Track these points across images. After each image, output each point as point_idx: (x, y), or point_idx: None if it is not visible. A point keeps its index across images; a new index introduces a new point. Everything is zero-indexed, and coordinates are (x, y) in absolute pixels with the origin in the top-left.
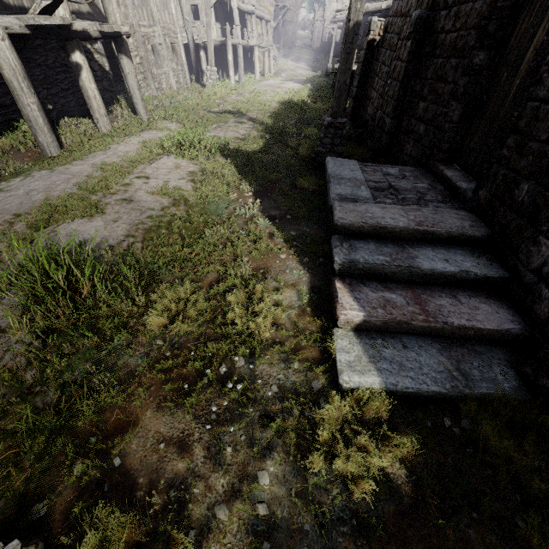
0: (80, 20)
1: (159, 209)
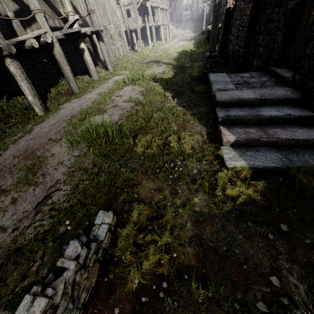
0: (81, 28)
1: (130, 108)
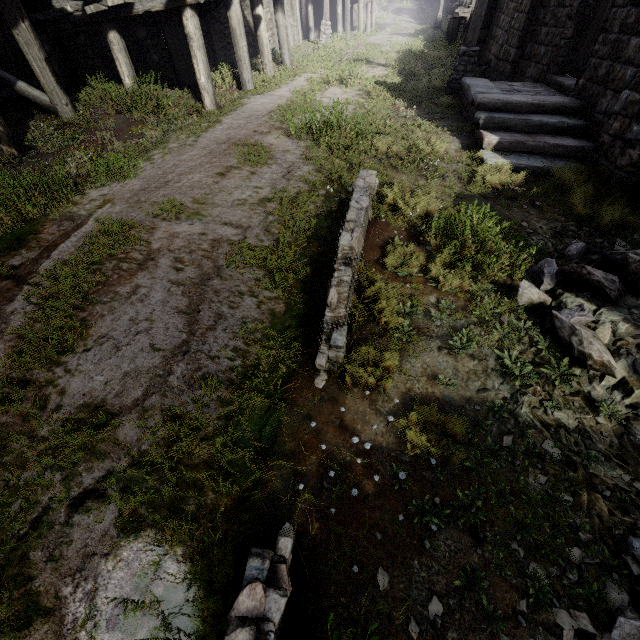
0: None
1: (352, 110)
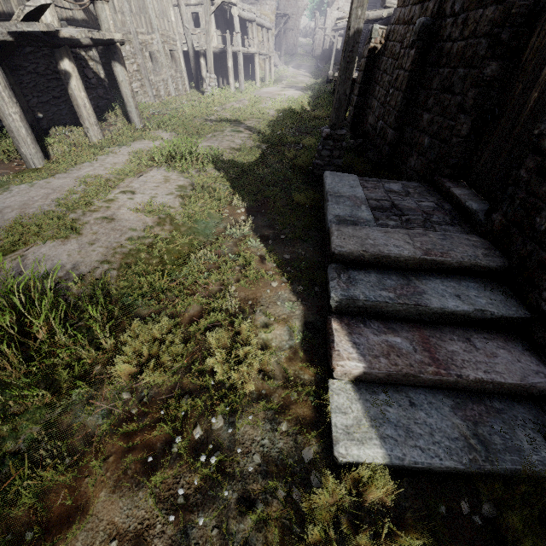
0: (71, 27)
1: (141, 230)
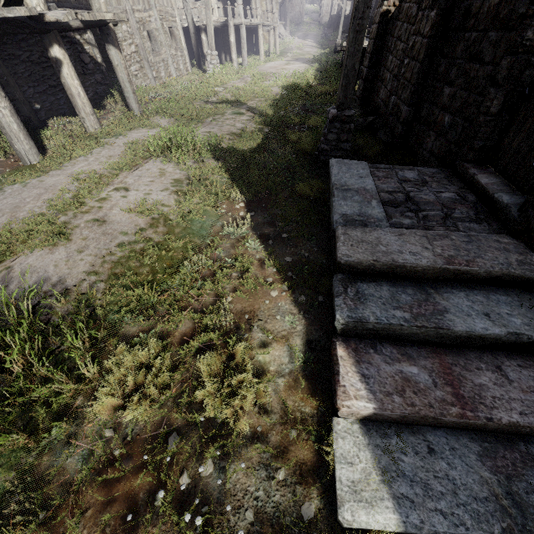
0: (61, 9)
1: (132, 233)
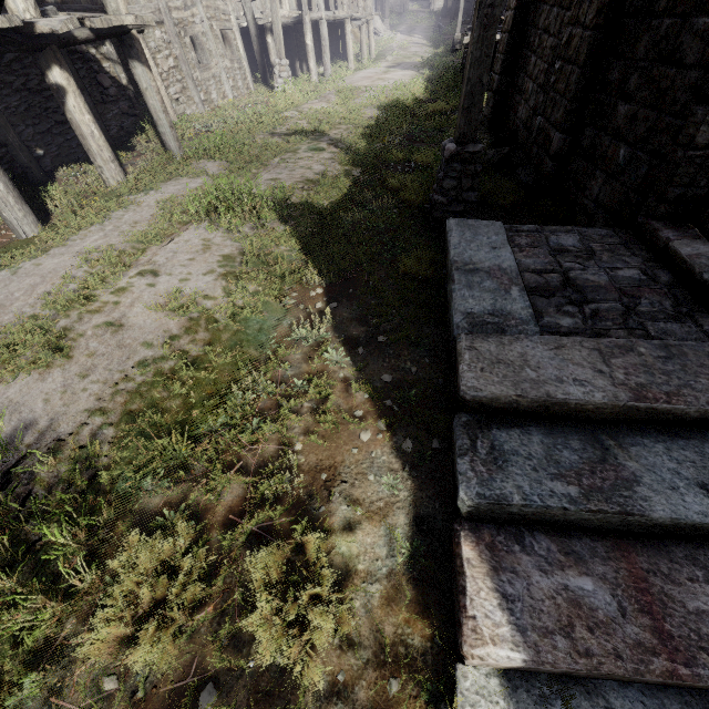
0: (63, 13)
1: (158, 345)
